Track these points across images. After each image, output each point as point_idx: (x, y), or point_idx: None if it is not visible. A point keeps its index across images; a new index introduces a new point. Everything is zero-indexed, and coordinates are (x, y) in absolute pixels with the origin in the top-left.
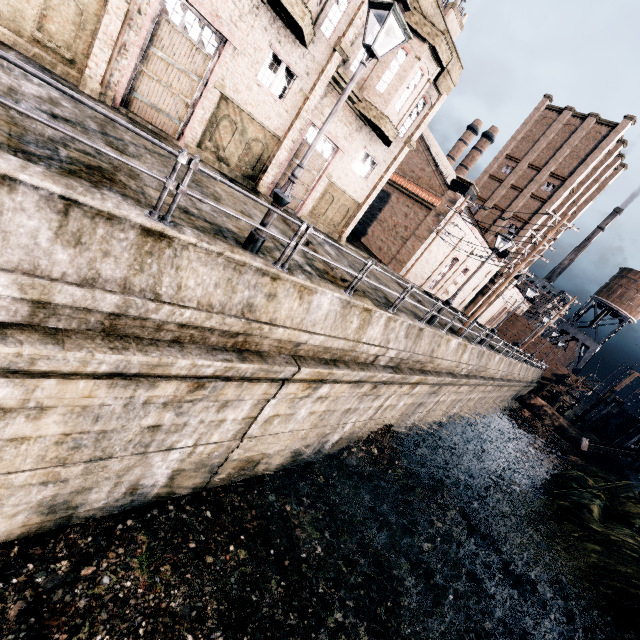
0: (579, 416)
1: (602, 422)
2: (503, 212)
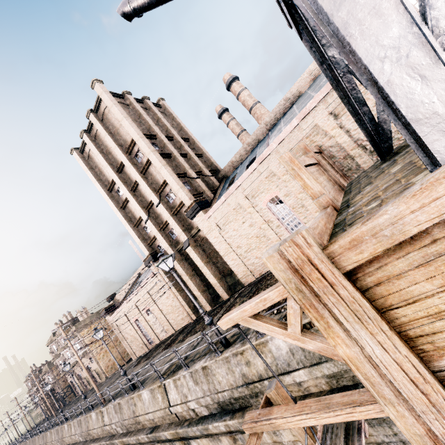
0: None
1: None
2: None
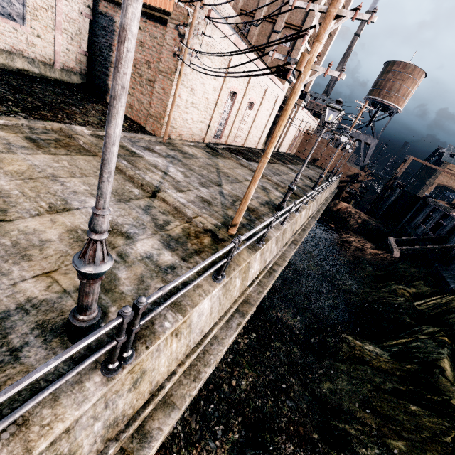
0: (373, 206)
1: (390, 205)
2: (275, 23)
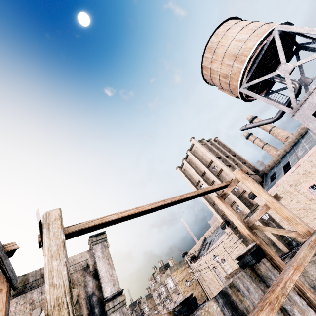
0: None
1: None
2: None
